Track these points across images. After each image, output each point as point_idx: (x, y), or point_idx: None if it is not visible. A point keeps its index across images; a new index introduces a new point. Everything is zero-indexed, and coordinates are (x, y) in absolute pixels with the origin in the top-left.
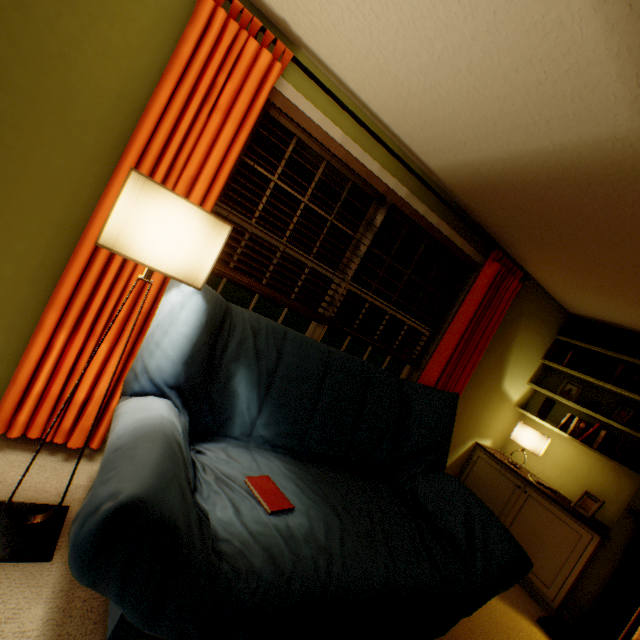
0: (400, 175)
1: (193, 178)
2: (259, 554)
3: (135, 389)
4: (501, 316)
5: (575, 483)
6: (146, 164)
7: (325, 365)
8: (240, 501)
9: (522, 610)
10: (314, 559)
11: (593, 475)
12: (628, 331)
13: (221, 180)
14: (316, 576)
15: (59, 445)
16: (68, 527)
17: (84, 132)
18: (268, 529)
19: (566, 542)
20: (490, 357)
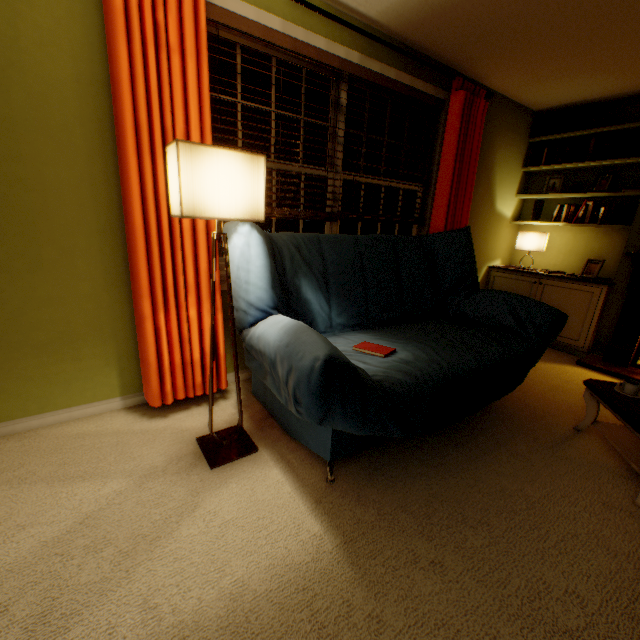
0: (346, 40)
1: (185, 133)
2: (397, 374)
3: (250, 321)
4: (479, 143)
5: (577, 259)
6: (145, 138)
7: (358, 251)
8: (361, 359)
9: (563, 362)
10: (429, 367)
11: (590, 246)
12: (592, 104)
13: (207, 124)
14: (436, 373)
15: (197, 400)
16: (250, 434)
17: (70, 134)
18: (391, 364)
19: (582, 303)
20: (479, 187)
